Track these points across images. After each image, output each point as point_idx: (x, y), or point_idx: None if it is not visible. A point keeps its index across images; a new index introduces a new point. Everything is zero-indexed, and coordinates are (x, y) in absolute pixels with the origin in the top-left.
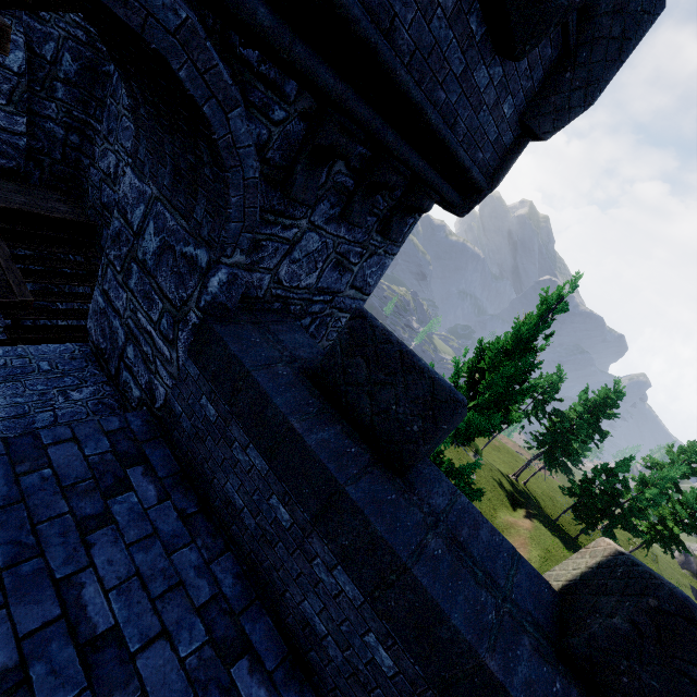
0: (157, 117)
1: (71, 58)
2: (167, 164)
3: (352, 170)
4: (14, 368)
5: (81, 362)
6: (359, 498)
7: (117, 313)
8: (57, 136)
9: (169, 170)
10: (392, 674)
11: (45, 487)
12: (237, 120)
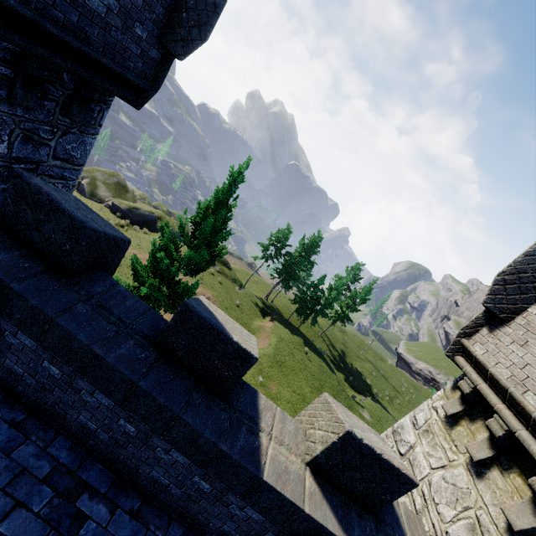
0: None
1: None
2: None
3: (4, 61)
4: None
5: None
6: (22, 289)
7: None
8: None
9: None
10: (60, 377)
11: None
12: None
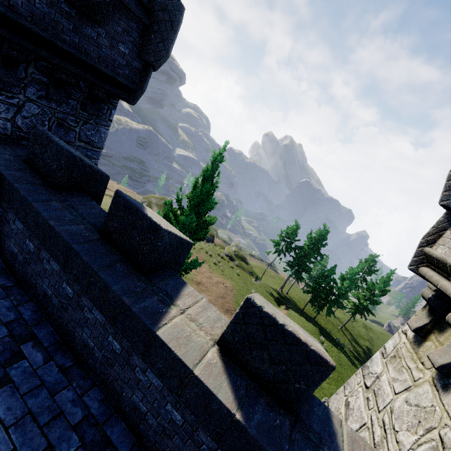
0: None
1: None
2: None
3: (43, 73)
4: None
5: None
6: (19, 187)
7: None
8: None
9: None
10: (34, 251)
11: None
12: None
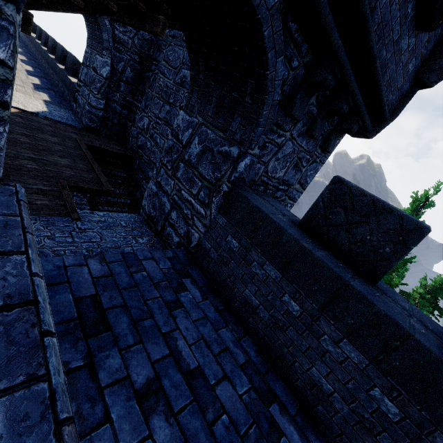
0: (212, 76)
1: (130, 70)
2: (212, 103)
3: (318, 103)
4: (109, 223)
5: (139, 223)
6: (361, 289)
7: (165, 193)
8: (117, 111)
9: (213, 106)
10: (398, 419)
11: (145, 281)
12: (280, 63)
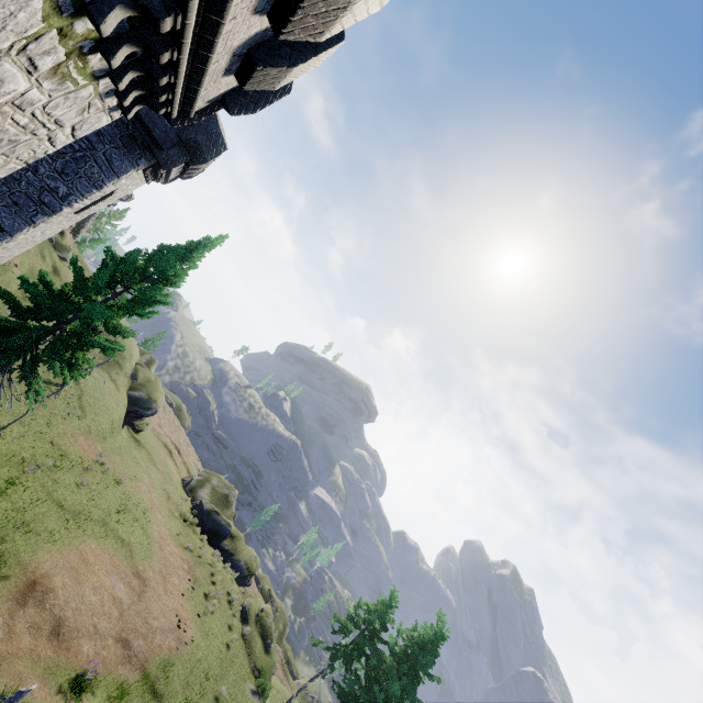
0: None
1: None
2: None
3: None
4: None
5: None
6: None
7: None
8: None
9: None
10: None
11: None
12: None
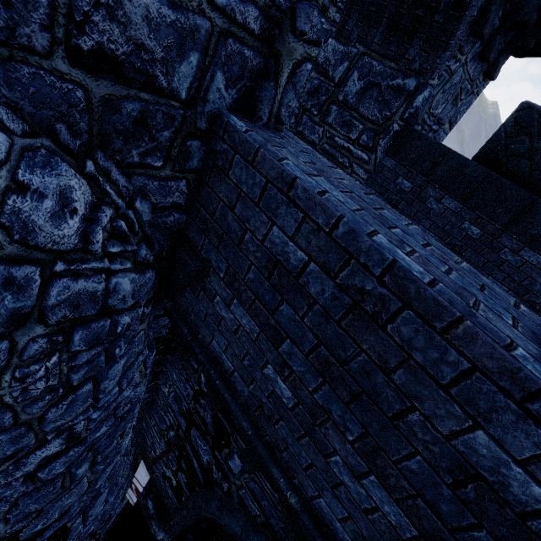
0: None
1: None
2: (380, 26)
3: (502, 14)
4: None
5: None
6: None
7: (311, 143)
8: None
9: (382, 30)
10: None
11: None
12: None
